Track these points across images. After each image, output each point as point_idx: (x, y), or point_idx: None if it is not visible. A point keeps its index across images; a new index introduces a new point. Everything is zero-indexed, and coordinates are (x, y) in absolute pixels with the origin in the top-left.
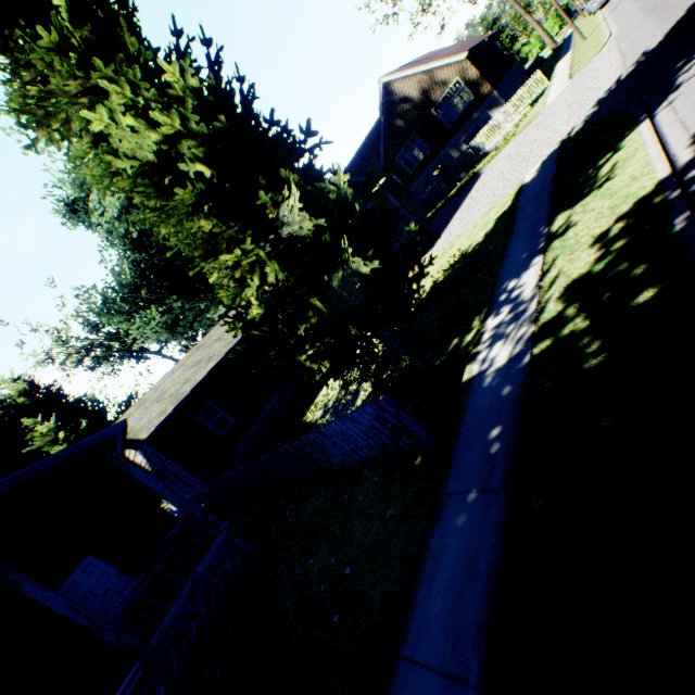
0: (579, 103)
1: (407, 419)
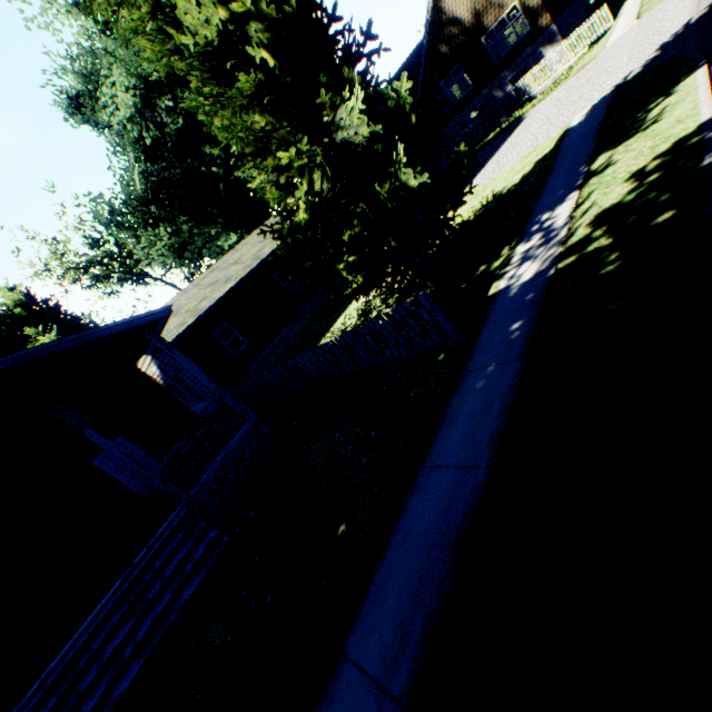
0: (642, 46)
1: (440, 315)
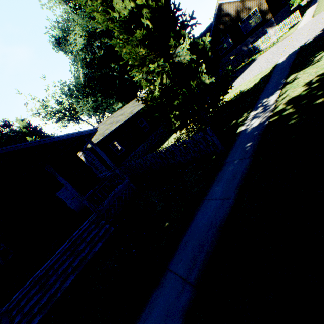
0: (314, 29)
1: (215, 138)
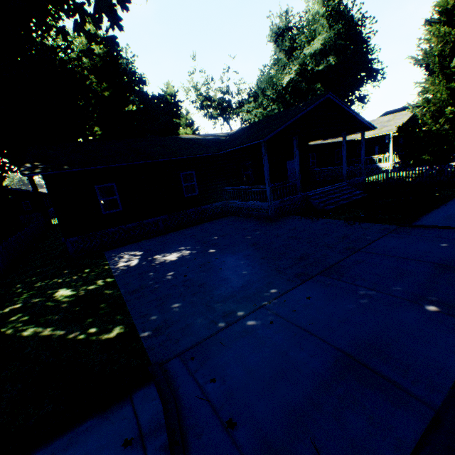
0: None
1: None
